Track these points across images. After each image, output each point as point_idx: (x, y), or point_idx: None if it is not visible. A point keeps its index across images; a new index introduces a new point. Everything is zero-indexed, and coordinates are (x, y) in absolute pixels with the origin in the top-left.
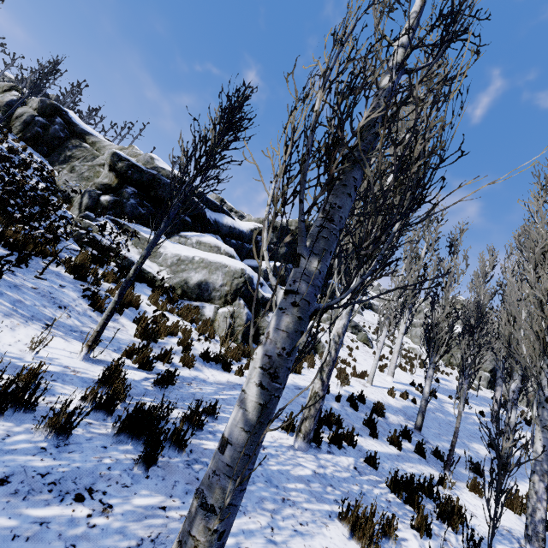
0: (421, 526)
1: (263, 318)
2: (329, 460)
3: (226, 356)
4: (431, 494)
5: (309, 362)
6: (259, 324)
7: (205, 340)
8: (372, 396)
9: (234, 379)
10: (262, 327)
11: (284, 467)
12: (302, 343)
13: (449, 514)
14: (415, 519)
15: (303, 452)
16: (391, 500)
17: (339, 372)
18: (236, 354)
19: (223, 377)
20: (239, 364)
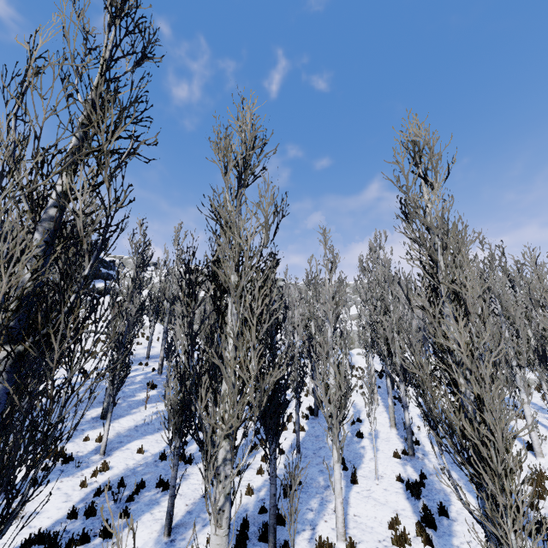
0: None
1: None
2: None
3: None
4: None
5: None
6: None
7: None
8: None
9: None
10: None
11: None
12: None
13: None
14: None
15: None
16: None
17: None
18: None
19: None
20: None
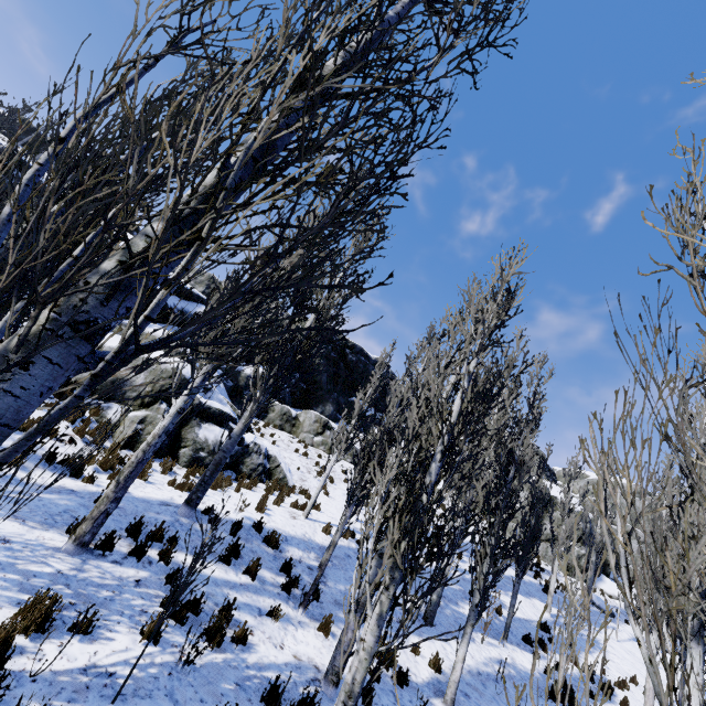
0: (150, 632)
1: (191, 429)
2: (103, 567)
3: (81, 460)
4: (227, 617)
5: (245, 487)
6: (185, 435)
7: (70, 442)
8: (287, 528)
9: (73, 485)
10: (186, 439)
11: (15, 560)
12: (250, 465)
13: (216, 632)
14: (148, 625)
15: (69, 555)
16: (151, 612)
17: (262, 499)
18: (108, 462)
19: (61, 481)
20: (108, 473)
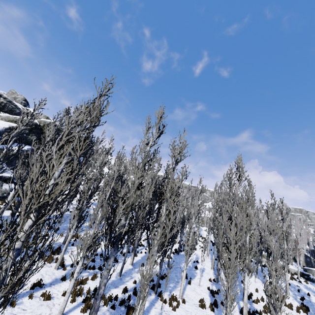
0: None
1: None
2: None
3: None
4: None
5: None
6: None
7: None
8: None
9: None
10: None
11: None
12: None
13: None
14: None
15: None
16: None
17: None
18: None
19: None
20: None
